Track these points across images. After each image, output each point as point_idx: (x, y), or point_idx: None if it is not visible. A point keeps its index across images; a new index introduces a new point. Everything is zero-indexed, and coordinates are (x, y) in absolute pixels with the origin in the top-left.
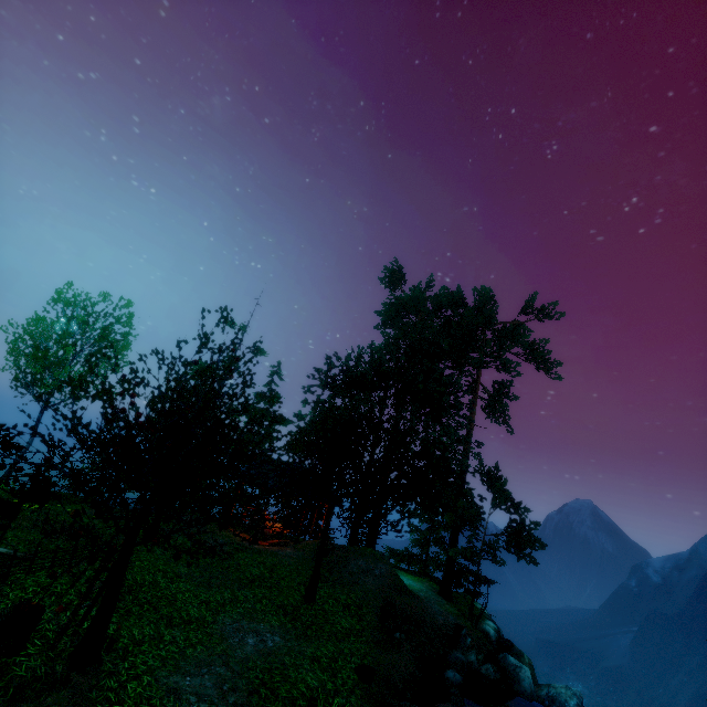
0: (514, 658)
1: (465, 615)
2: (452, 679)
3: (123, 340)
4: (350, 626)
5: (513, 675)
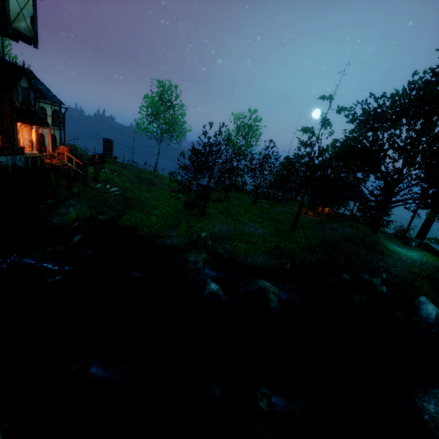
0: (426, 300)
1: (434, 279)
2: (343, 277)
3: (258, 129)
4: (299, 241)
5: (415, 304)
